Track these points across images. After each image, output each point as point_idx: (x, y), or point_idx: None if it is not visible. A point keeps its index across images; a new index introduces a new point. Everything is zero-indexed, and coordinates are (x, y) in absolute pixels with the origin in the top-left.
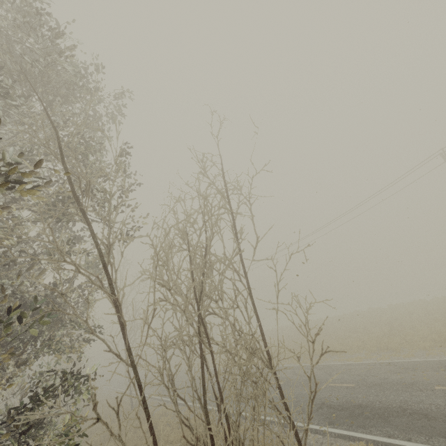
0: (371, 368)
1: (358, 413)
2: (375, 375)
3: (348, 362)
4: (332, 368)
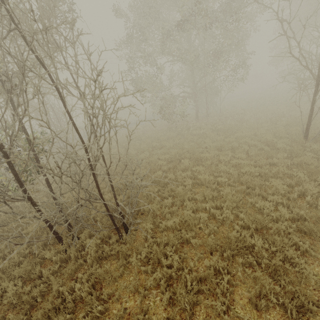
0: None
1: None
2: None
3: None
4: None
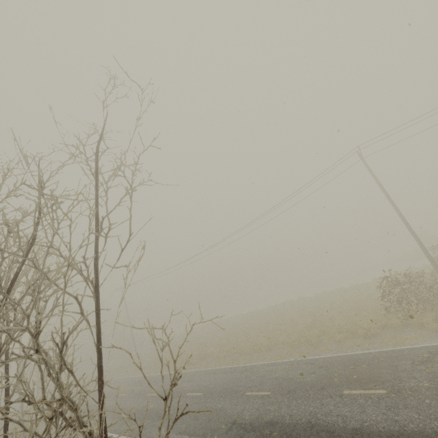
0: (289, 368)
1: (267, 434)
2: (291, 377)
3: (271, 361)
4: (254, 370)
